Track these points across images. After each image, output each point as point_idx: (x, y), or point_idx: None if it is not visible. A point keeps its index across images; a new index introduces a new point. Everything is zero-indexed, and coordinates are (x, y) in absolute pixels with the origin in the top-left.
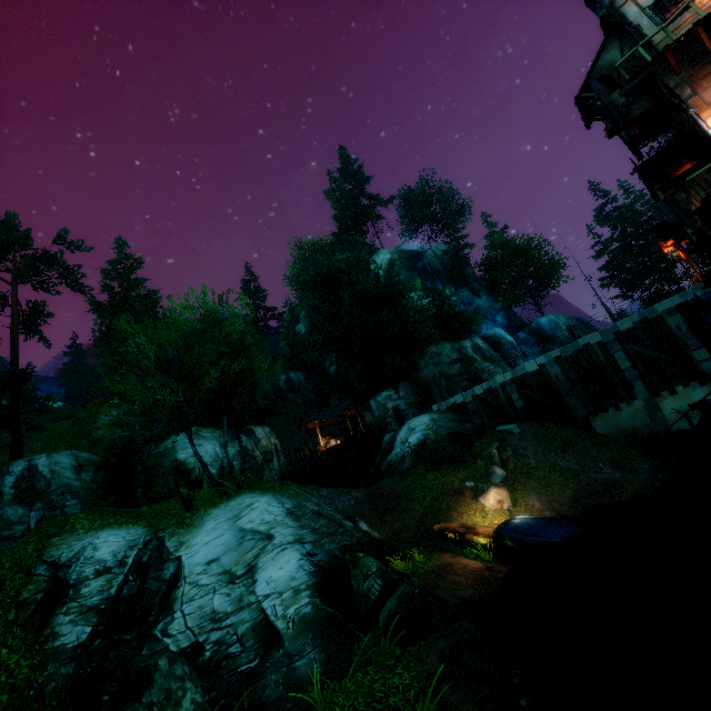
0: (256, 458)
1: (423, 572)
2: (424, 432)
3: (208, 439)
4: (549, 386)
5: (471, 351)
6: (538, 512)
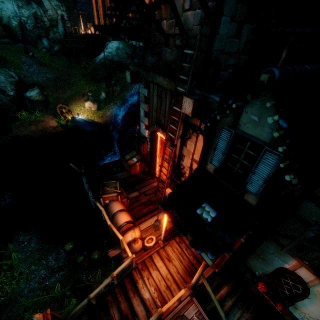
0: (44, 22)
1: (27, 121)
2: (108, 54)
3: None
4: None
5: None
6: (105, 116)
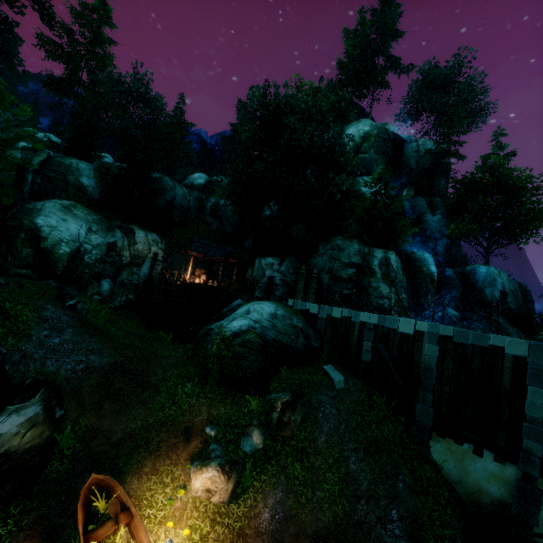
0: (122, 256)
1: None
2: (253, 323)
3: (77, 218)
4: (411, 361)
5: (377, 263)
6: (253, 532)
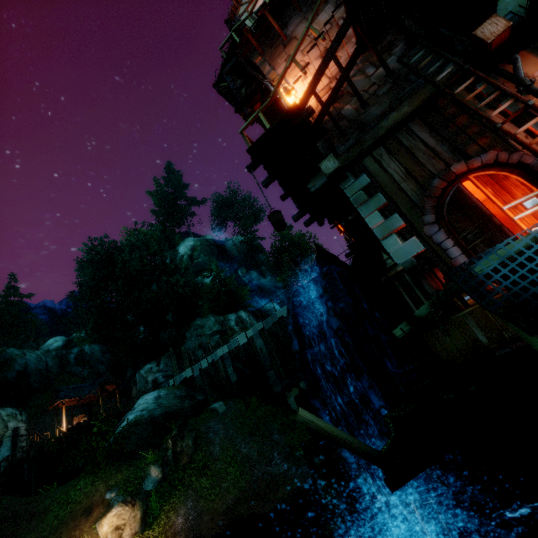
0: None
1: None
2: (139, 413)
3: None
4: (256, 359)
5: (233, 323)
6: (171, 537)
